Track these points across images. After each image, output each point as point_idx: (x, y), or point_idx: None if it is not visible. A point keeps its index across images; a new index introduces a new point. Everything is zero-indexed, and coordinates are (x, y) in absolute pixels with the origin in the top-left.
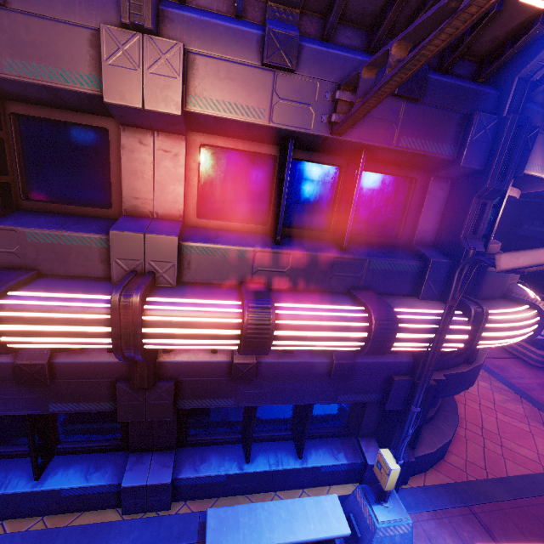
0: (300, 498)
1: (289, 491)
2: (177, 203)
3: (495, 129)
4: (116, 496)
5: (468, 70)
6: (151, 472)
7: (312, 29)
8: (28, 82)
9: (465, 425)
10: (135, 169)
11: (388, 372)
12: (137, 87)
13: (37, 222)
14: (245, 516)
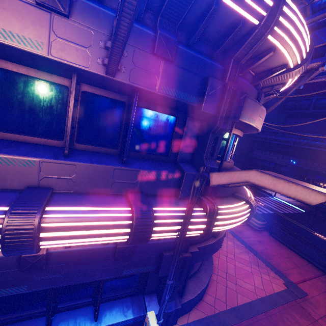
0: None
1: None
2: None
3: (221, 90)
4: None
5: (206, 50)
6: None
7: None
8: None
9: (217, 272)
10: None
11: (160, 250)
12: None
13: None
14: None
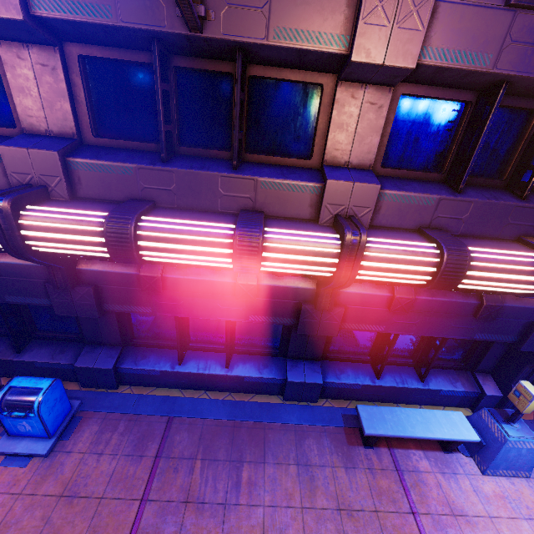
0: (430, 409)
1: (408, 405)
2: (370, 153)
3: None
4: (279, 387)
5: None
6: (306, 374)
7: None
8: (288, 48)
9: None
10: (342, 122)
11: (531, 318)
12: (382, 44)
13: (264, 172)
14: (388, 414)
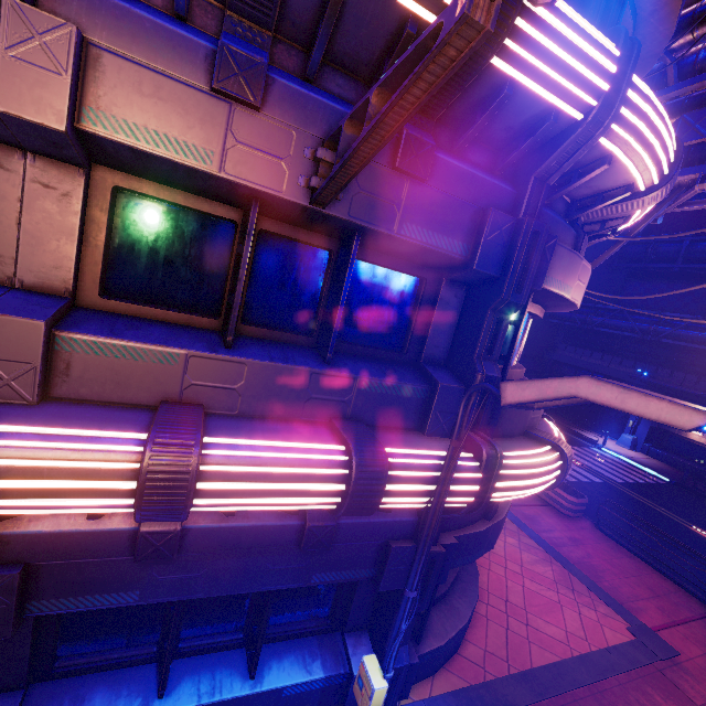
0: None
1: None
2: (61, 269)
3: (511, 232)
4: None
5: (483, 158)
6: None
7: (290, 63)
8: None
9: (487, 599)
10: None
11: (384, 536)
12: None
13: None
14: None
